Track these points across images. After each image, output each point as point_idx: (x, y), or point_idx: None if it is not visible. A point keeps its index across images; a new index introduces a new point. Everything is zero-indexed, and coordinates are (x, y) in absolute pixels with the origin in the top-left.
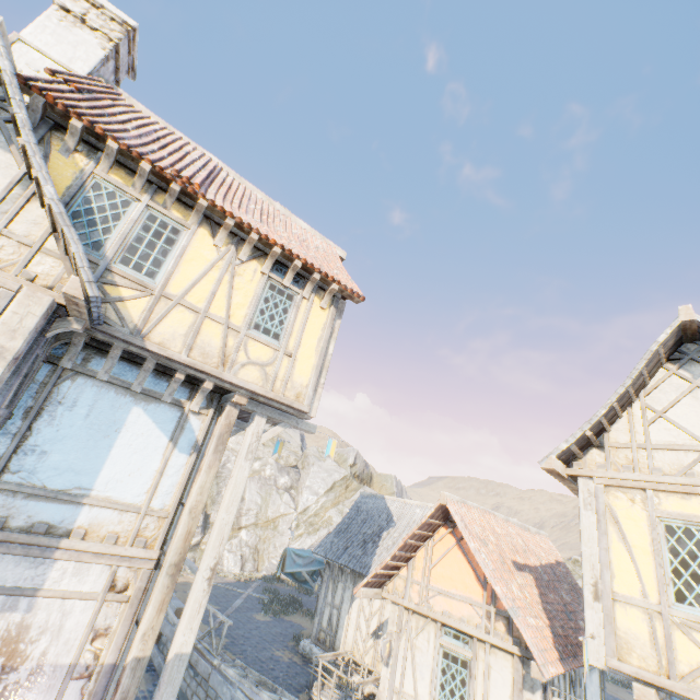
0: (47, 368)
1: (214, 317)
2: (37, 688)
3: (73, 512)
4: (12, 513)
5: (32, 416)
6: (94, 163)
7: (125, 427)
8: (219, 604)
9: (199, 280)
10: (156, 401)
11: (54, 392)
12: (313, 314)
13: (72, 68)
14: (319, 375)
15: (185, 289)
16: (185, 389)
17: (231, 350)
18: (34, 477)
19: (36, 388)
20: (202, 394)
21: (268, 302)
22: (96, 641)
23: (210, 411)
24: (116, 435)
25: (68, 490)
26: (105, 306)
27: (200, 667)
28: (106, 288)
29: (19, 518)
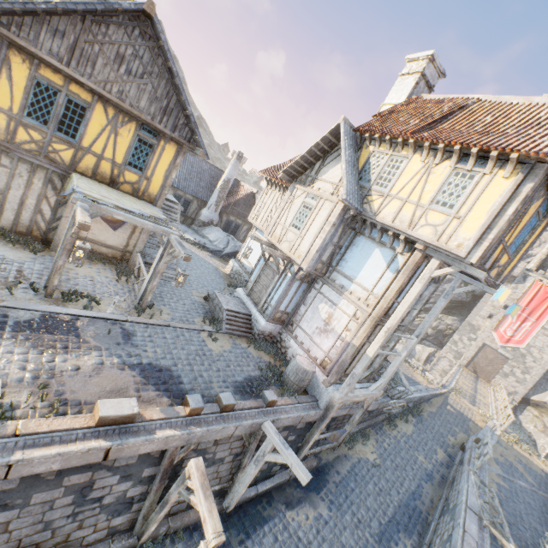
0: (353, 232)
1: (410, 201)
2: (331, 335)
3: (350, 284)
4: (336, 279)
5: (346, 248)
6: (374, 147)
7: (371, 256)
8: (538, 484)
9: (407, 183)
10: (385, 247)
11: (353, 241)
12: (492, 185)
13: (399, 102)
14: (488, 232)
15: (398, 190)
16: (398, 242)
17: (416, 218)
18: (343, 269)
19: (349, 239)
20: (402, 243)
21: (450, 185)
22: (347, 332)
23: (408, 254)
24: (367, 259)
25: (350, 276)
26: (366, 205)
27: (463, 466)
28: (368, 197)
29: (337, 281)
